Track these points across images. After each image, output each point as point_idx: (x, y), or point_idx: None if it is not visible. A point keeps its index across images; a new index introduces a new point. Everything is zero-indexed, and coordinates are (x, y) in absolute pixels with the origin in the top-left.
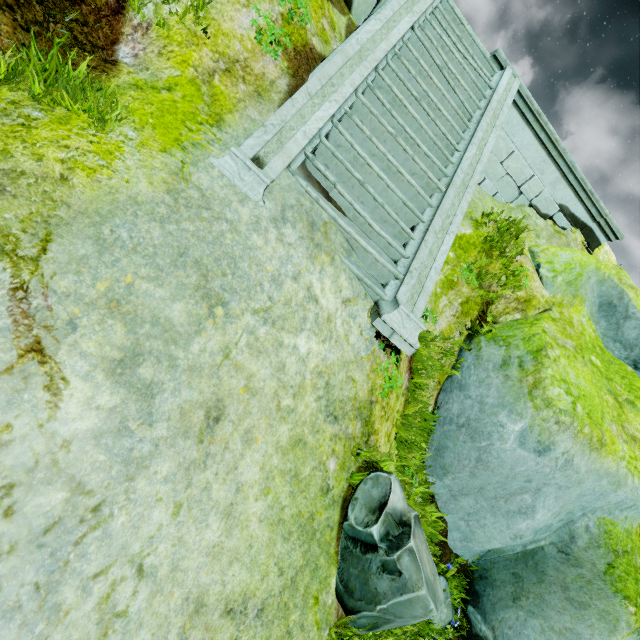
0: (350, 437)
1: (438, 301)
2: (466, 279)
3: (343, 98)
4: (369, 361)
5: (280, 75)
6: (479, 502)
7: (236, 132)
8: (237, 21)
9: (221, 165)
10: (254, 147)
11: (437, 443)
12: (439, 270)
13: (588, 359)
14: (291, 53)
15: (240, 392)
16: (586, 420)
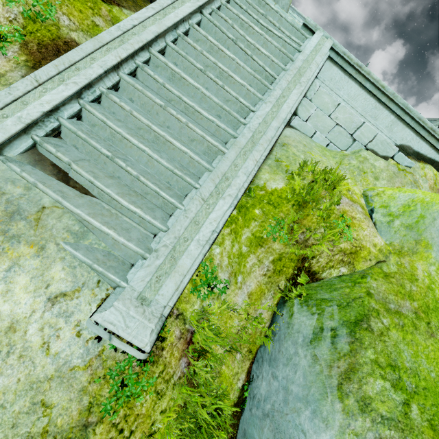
0: None
1: (244, 262)
2: (273, 237)
3: (86, 79)
4: (89, 369)
5: (13, 68)
6: None
7: None
8: None
9: None
10: None
11: (245, 429)
12: (204, 242)
13: (436, 324)
14: (33, 48)
15: None
16: (427, 434)
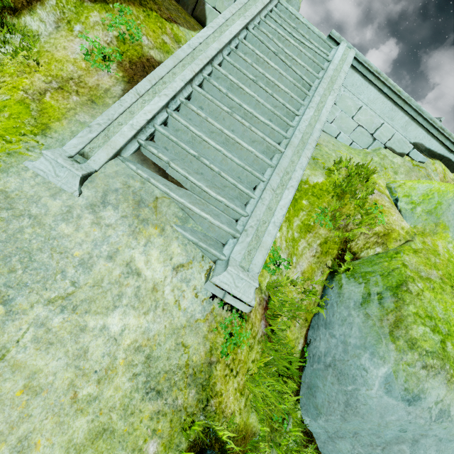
0: (180, 409)
1: (296, 245)
2: (320, 223)
3: (173, 91)
4: (206, 322)
5: (115, 83)
6: (355, 447)
7: (62, 136)
8: (70, 49)
9: (35, 167)
10: (77, 145)
11: (309, 381)
12: (278, 223)
13: None
14: (126, 65)
15: (16, 395)
16: None
